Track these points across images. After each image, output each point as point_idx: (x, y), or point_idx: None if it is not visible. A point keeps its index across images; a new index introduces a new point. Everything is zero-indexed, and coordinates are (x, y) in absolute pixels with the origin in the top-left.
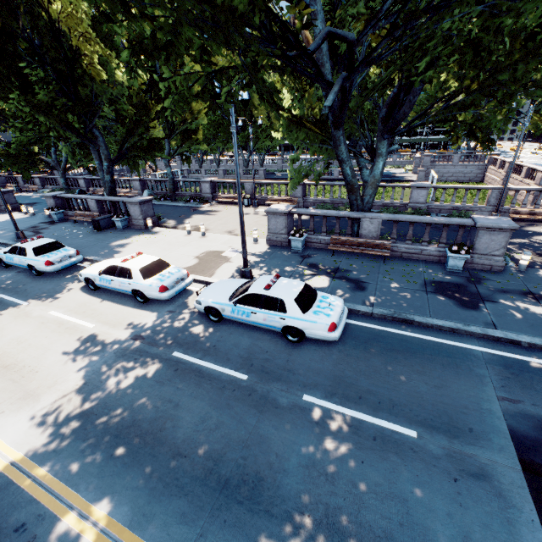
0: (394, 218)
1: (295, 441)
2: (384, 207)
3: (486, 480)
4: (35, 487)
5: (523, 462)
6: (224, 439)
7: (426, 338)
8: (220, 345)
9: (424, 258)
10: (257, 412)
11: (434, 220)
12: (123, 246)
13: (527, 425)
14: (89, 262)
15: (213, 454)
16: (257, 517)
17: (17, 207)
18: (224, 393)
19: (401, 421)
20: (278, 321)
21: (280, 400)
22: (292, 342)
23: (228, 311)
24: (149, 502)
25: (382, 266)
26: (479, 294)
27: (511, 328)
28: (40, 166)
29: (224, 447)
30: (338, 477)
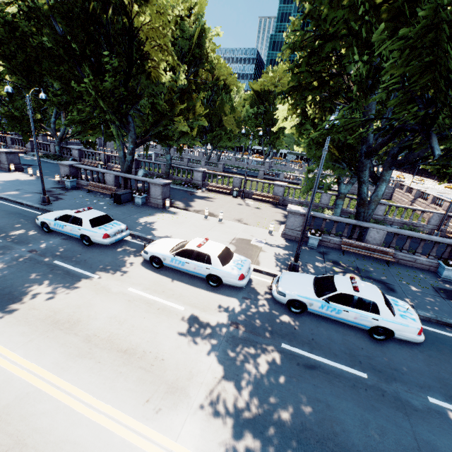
0: (398, 232)
1: None
2: (351, 215)
3: None
4: None
5: None
6: (400, 447)
7: None
8: (318, 339)
9: (417, 266)
10: (404, 415)
11: (431, 238)
12: (153, 223)
13: None
14: (129, 236)
15: None
16: None
17: (19, 167)
18: (360, 392)
19: None
20: (369, 321)
21: (413, 402)
22: (375, 339)
23: (316, 306)
24: None
25: (390, 269)
26: None
27: None
28: (39, 132)
29: None
30: None
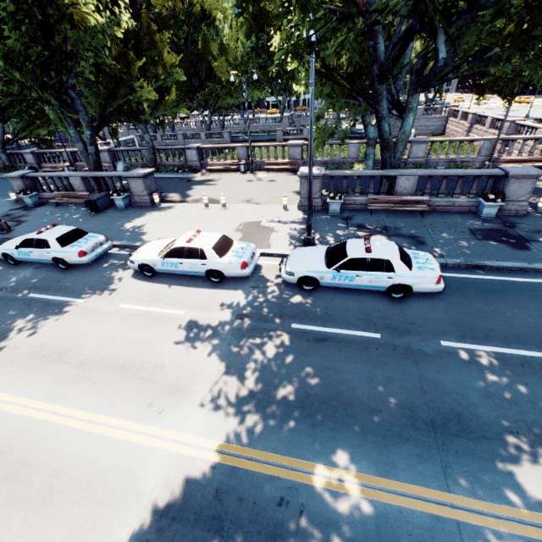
0: (430, 174)
1: (462, 380)
2: None
3: None
4: (264, 466)
5: None
6: (403, 390)
7: (503, 279)
8: (331, 312)
9: (456, 210)
10: (412, 363)
11: (469, 172)
12: (142, 226)
13: None
14: (115, 247)
15: (403, 404)
16: (479, 442)
17: None
18: (370, 352)
19: (532, 348)
20: (385, 281)
21: (424, 349)
22: (395, 299)
23: (328, 278)
24: (381, 453)
25: (424, 220)
26: (521, 236)
27: None
28: None
29: (408, 396)
30: (517, 399)
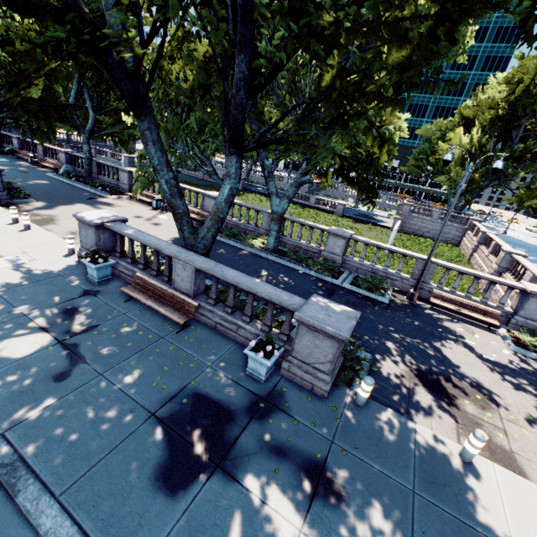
0: (208, 270)
1: None
2: (294, 249)
3: None
4: None
5: None
6: None
7: None
8: None
9: (241, 340)
10: None
11: (253, 289)
12: None
13: None
14: None
15: None
16: None
17: None
18: None
19: None
20: None
21: None
22: None
23: None
24: None
25: (165, 338)
26: (231, 447)
27: None
28: None
29: None
30: None
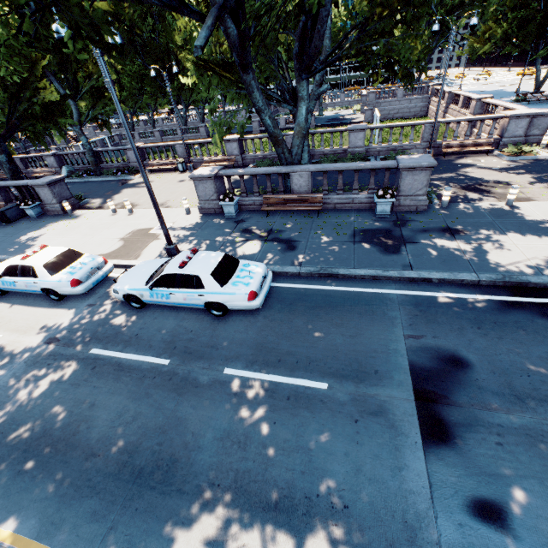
0: (322, 169)
1: (212, 417)
2: (324, 156)
3: (383, 415)
4: None
5: (417, 392)
6: (141, 430)
7: (348, 289)
8: (143, 333)
9: (356, 207)
10: (176, 396)
11: (361, 166)
12: (37, 237)
13: (425, 357)
14: None
15: (129, 447)
16: (169, 497)
17: None
18: (144, 382)
19: (315, 376)
20: (198, 298)
21: (201, 378)
22: (218, 316)
23: (147, 296)
24: (59, 509)
25: (315, 221)
26: (402, 237)
27: (426, 266)
28: None
29: (141, 437)
30: (250, 442)
